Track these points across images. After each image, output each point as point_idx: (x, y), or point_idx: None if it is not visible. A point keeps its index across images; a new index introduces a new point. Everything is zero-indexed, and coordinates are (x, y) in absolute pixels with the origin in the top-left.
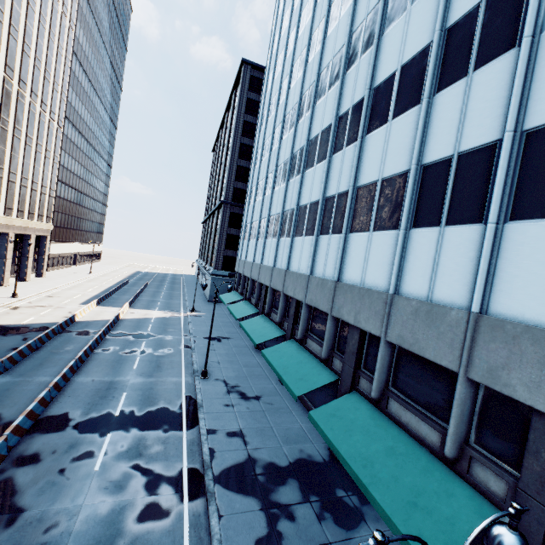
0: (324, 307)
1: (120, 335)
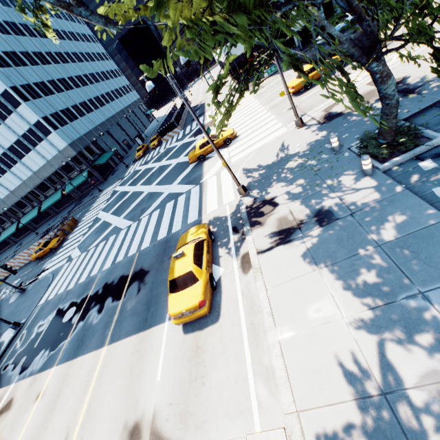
0: (39, 182)
1: None
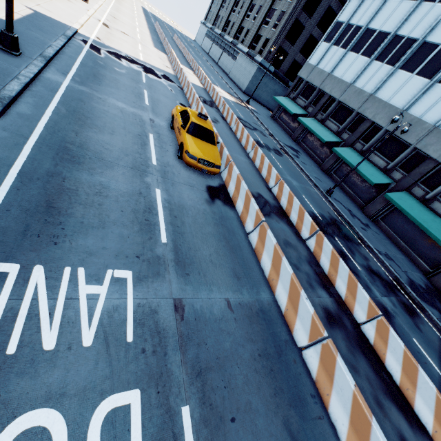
0: None
1: None
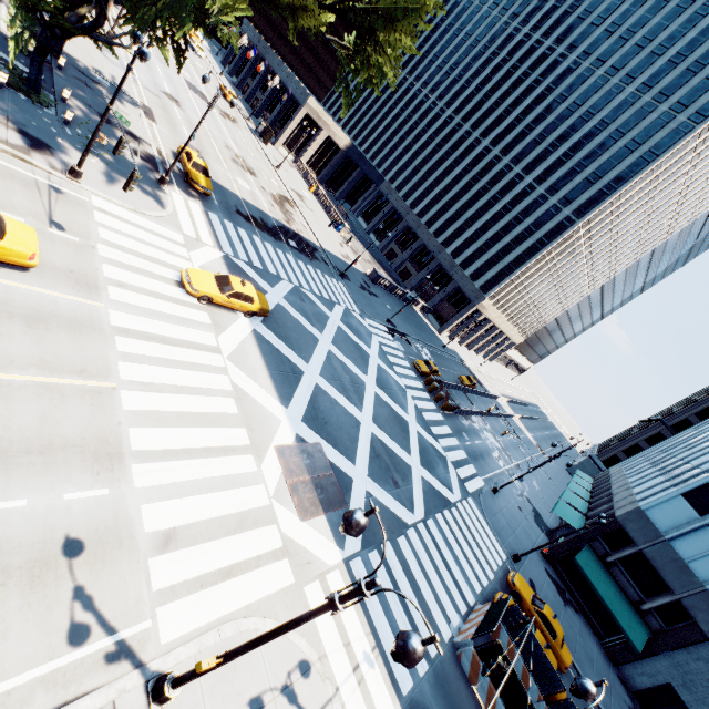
0: (614, 493)
1: (509, 423)
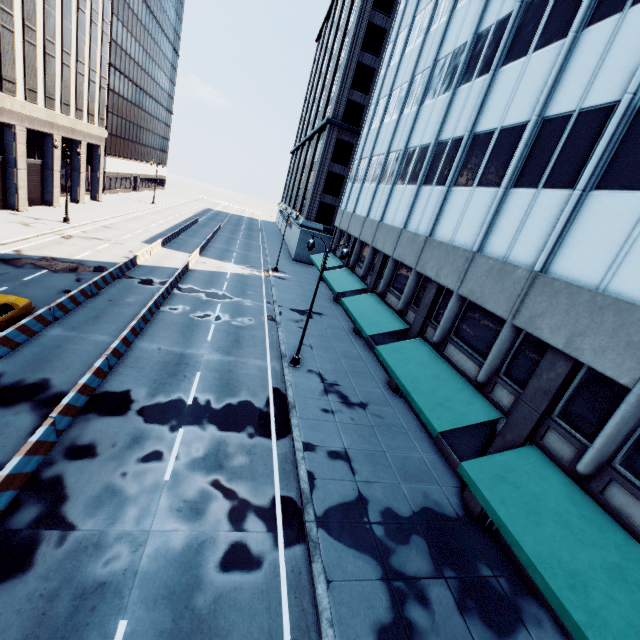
0: (496, 308)
1: (190, 290)
